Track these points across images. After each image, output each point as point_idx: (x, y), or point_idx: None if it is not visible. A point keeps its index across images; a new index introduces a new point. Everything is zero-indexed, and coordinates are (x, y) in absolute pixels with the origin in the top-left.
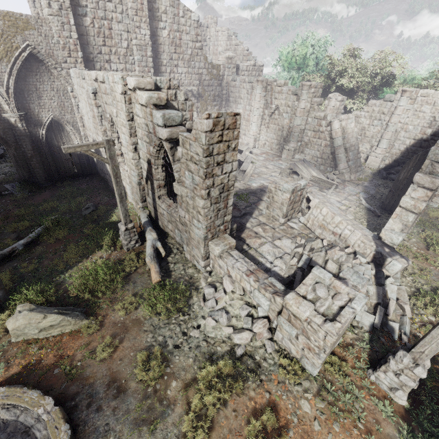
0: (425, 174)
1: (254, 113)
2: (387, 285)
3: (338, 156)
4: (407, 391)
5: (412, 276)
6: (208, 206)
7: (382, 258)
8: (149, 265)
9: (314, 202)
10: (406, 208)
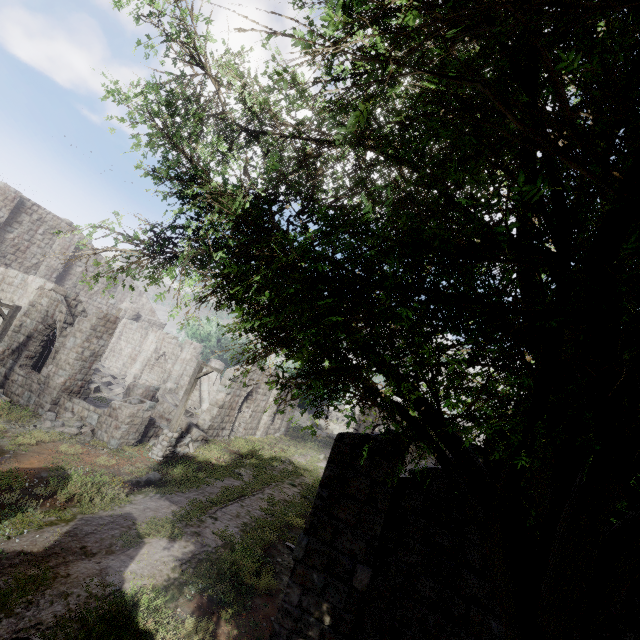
0: (222, 385)
1: (142, 353)
2: (186, 438)
3: (203, 398)
4: (164, 450)
5: (209, 446)
6: (79, 360)
7: (190, 428)
8: None
9: (161, 400)
10: (213, 405)
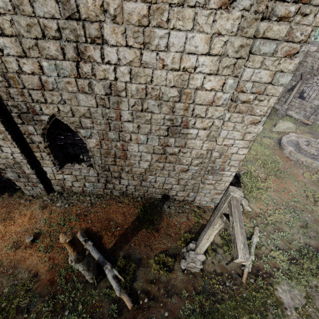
0: None
1: None
2: None
3: None
4: None
5: None
6: None
7: None
8: (303, 119)
9: None
10: None
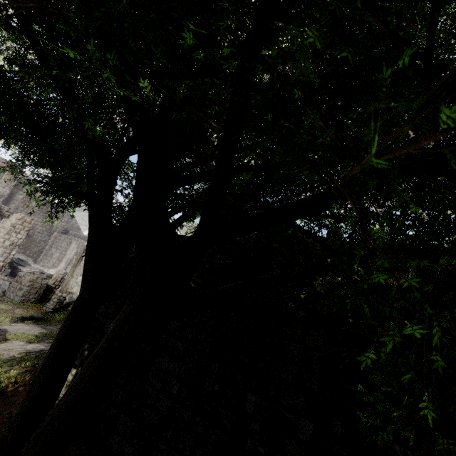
0: None
1: (66, 256)
2: None
3: None
4: (54, 304)
5: None
6: (1, 247)
7: None
8: None
9: None
10: None
